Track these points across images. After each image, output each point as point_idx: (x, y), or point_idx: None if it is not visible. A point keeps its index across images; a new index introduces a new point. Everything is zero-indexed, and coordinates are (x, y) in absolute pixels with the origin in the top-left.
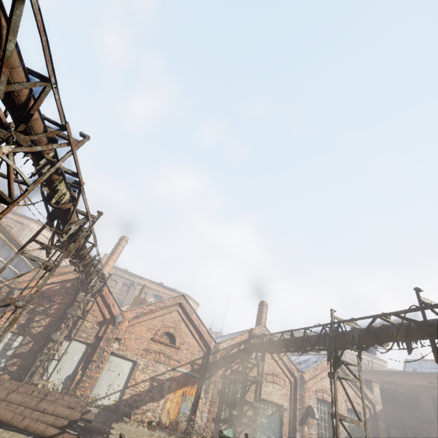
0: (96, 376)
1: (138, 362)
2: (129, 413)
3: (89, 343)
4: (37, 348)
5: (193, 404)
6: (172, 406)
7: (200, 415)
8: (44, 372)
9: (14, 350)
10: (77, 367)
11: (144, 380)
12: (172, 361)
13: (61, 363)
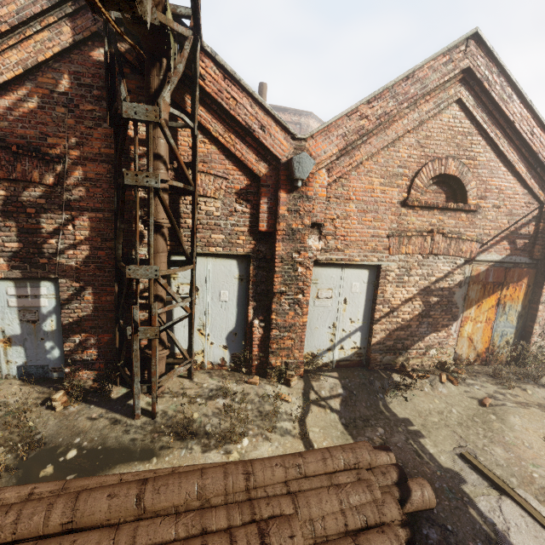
0: (301, 321)
1: (384, 266)
2: (394, 361)
3: (242, 254)
4: (112, 298)
5: (519, 315)
6: (477, 328)
7: (541, 332)
8: (169, 341)
9: (55, 317)
10: (241, 312)
11: (406, 299)
12: (465, 245)
13: (198, 313)
